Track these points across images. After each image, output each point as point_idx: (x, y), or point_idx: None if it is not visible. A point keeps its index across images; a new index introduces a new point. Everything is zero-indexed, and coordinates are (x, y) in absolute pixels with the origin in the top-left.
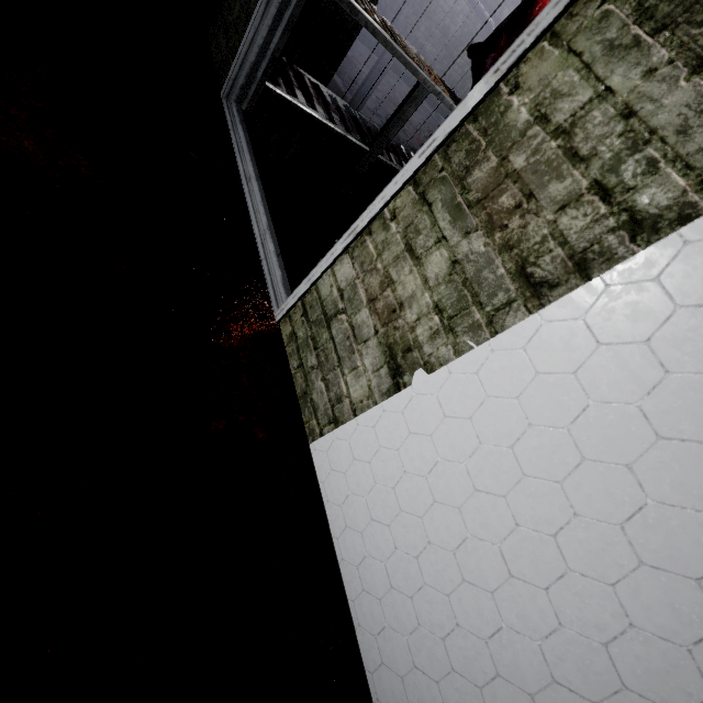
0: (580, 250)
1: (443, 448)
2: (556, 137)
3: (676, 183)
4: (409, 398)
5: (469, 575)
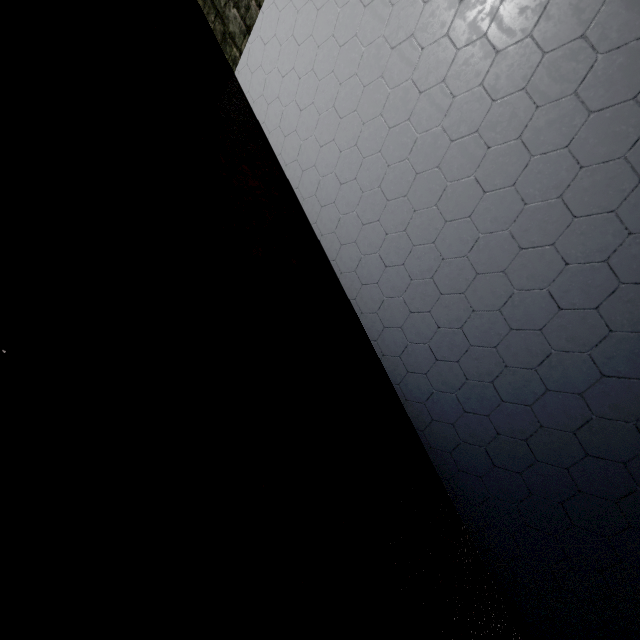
0: None
1: None
2: None
3: None
4: None
5: (343, 39)
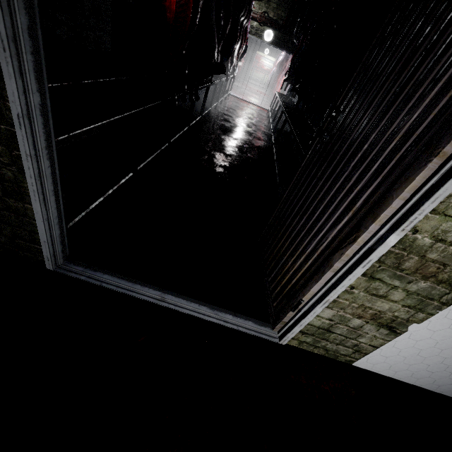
0: None
1: (438, 338)
2: None
3: None
4: (410, 334)
5: None
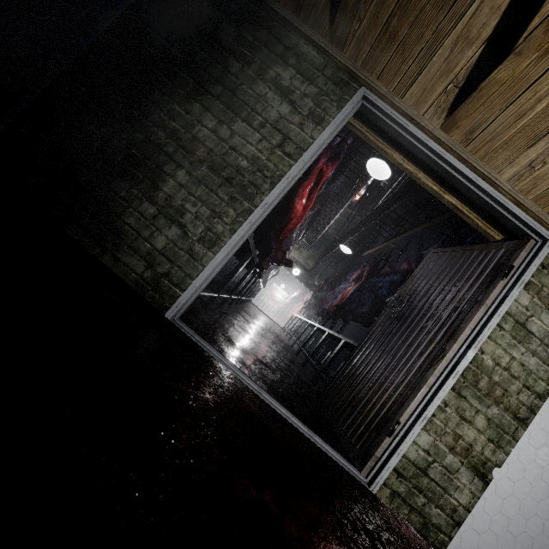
0: (529, 406)
1: (519, 496)
2: (505, 371)
3: (542, 384)
4: (495, 485)
5: None
